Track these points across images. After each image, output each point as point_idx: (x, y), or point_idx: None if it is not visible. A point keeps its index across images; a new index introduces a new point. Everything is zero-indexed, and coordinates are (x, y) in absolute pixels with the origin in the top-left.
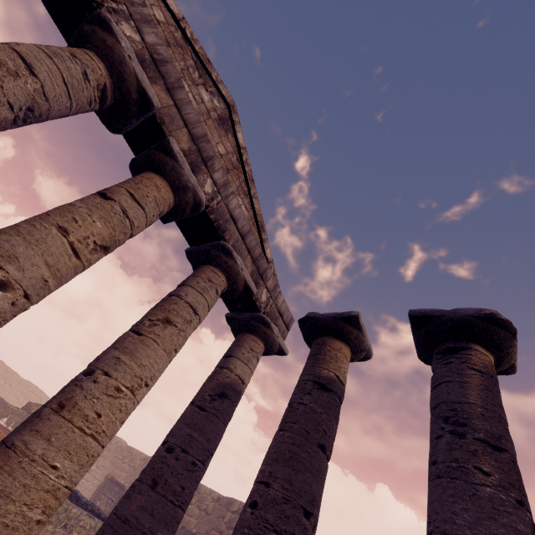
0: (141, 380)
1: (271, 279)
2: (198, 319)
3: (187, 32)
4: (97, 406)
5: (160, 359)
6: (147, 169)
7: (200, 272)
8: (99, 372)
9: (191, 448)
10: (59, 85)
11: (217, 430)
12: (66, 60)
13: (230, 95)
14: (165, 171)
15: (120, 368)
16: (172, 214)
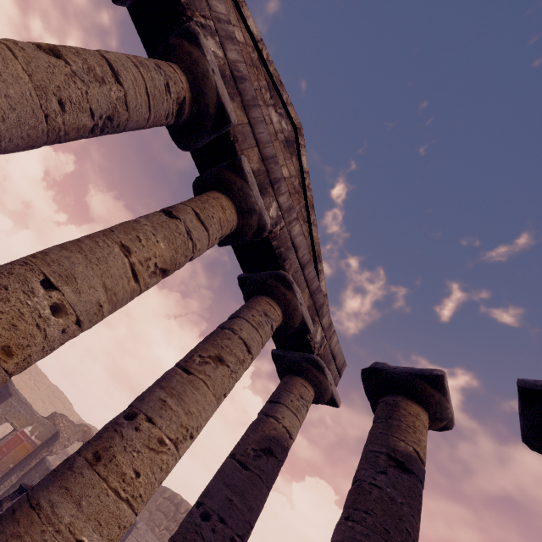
0: (187, 431)
1: (326, 316)
2: (251, 359)
3: (264, 53)
4: (136, 462)
5: (208, 405)
6: (213, 188)
7: (255, 303)
8: (142, 417)
9: (230, 518)
10: (142, 95)
11: (260, 496)
12: (151, 70)
13: (298, 118)
14: (232, 191)
15: (166, 414)
16: (232, 237)
